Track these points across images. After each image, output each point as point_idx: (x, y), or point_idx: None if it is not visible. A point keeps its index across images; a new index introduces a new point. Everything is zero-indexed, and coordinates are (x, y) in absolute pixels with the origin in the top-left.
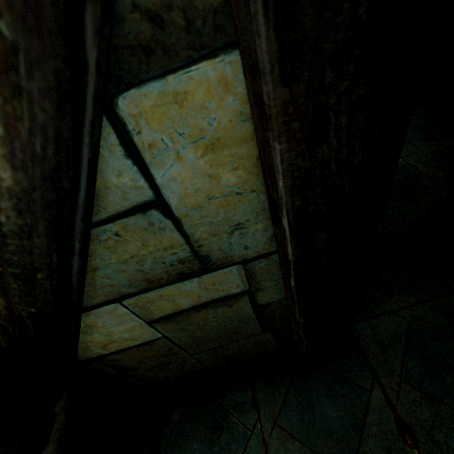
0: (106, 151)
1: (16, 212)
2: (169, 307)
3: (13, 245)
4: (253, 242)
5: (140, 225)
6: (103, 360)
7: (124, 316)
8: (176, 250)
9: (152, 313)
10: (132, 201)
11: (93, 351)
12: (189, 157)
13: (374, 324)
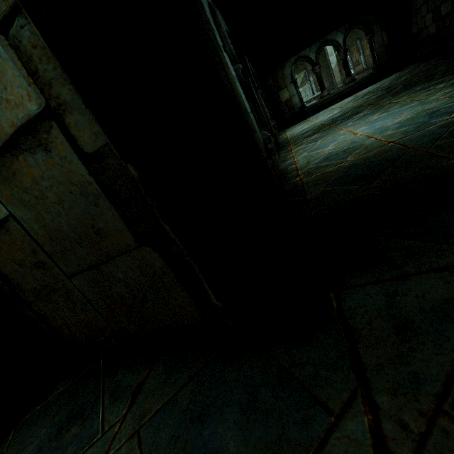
0: None
1: None
2: None
3: None
4: None
5: None
6: None
7: None
8: None
9: None
10: None
11: None
12: None
13: (395, 289)
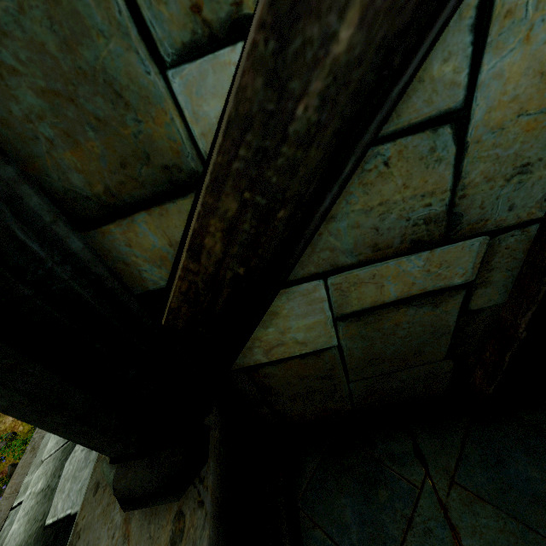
0: (454, 16)
1: (319, 100)
2: (371, 296)
3: (283, 157)
4: (523, 200)
5: (418, 151)
6: (254, 372)
7: (316, 304)
8: (434, 199)
9: (347, 304)
10: (434, 107)
11: (252, 356)
12: (537, 39)
13: None
